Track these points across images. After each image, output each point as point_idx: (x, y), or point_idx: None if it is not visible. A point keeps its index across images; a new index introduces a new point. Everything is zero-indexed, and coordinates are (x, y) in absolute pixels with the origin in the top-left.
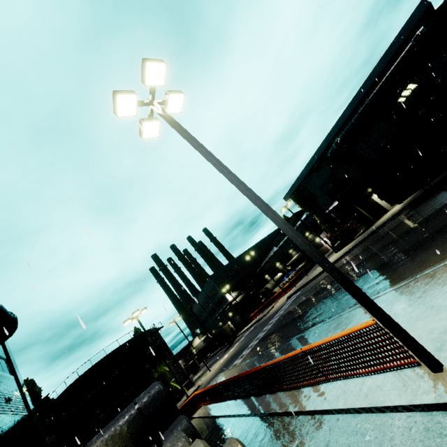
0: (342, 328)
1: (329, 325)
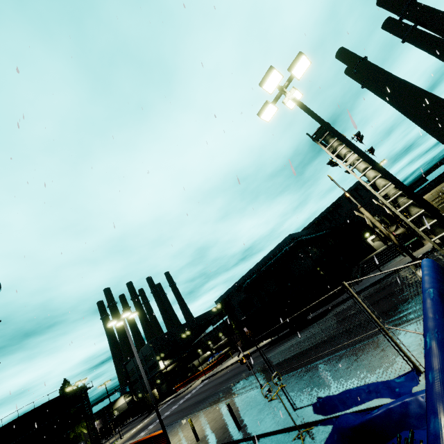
0: (180, 426)
1: (180, 422)
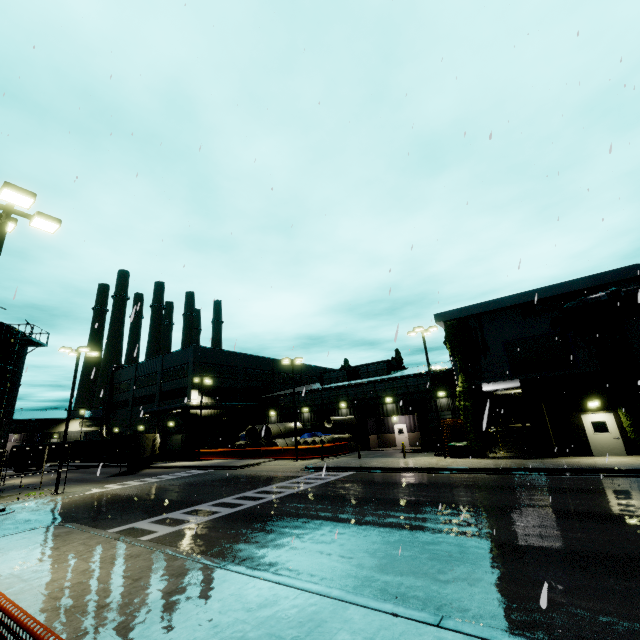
0: None
1: None
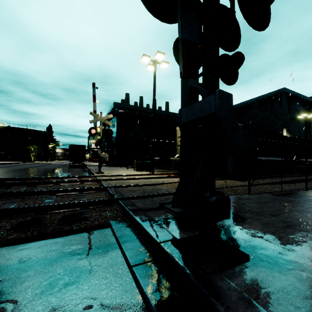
0: None
1: None
